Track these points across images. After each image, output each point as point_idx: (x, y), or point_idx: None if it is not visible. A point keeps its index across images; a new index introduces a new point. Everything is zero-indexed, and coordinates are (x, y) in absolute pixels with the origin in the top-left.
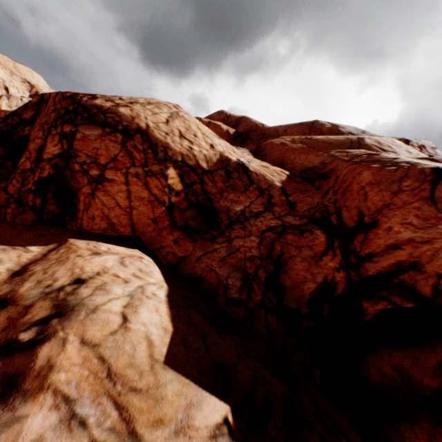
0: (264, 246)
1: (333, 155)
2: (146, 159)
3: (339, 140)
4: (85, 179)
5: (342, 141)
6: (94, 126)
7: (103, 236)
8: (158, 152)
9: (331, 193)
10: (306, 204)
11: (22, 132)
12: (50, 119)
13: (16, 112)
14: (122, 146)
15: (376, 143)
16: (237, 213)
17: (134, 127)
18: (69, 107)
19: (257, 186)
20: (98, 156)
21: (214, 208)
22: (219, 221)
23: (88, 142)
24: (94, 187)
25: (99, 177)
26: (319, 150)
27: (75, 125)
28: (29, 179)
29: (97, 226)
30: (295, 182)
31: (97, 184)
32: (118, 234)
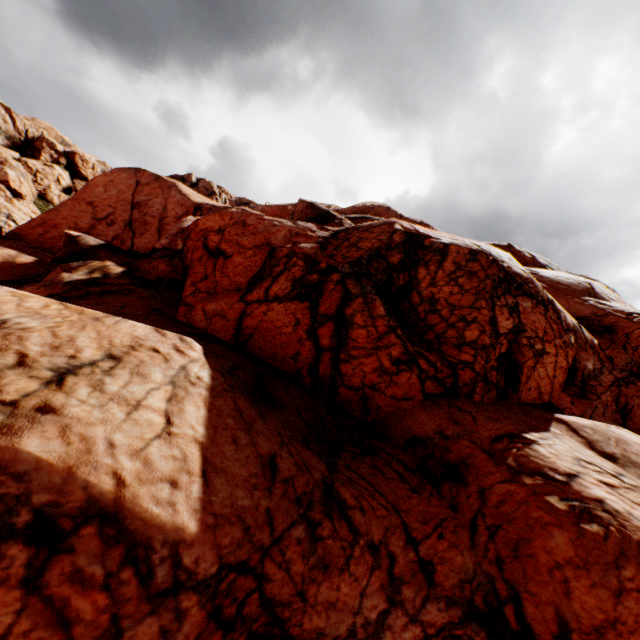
0: (611, 398)
1: (597, 306)
2: (558, 330)
3: (572, 283)
4: (529, 352)
5: (578, 286)
6: (526, 298)
7: (536, 405)
8: (561, 322)
9: (630, 349)
10: (622, 360)
11: (397, 281)
12: (486, 287)
13: (379, 253)
14: (544, 317)
15: (601, 291)
16: (589, 370)
17: (545, 297)
18: (498, 274)
19: (588, 344)
20: (536, 329)
21: (574, 367)
22: (574, 377)
23: (527, 315)
24: (536, 360)
25: (540, 350)
26: (565, 293)
27: (512, 296)
28: (490, 356)
29: (529, 396)
30: (592, 335)
31: (538, 357)
32: (541, 402)
